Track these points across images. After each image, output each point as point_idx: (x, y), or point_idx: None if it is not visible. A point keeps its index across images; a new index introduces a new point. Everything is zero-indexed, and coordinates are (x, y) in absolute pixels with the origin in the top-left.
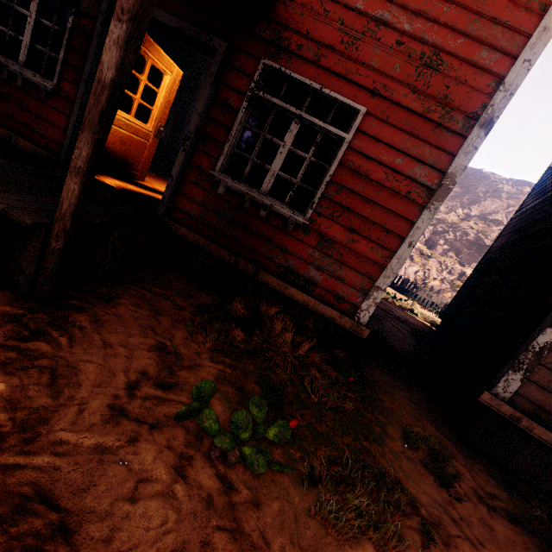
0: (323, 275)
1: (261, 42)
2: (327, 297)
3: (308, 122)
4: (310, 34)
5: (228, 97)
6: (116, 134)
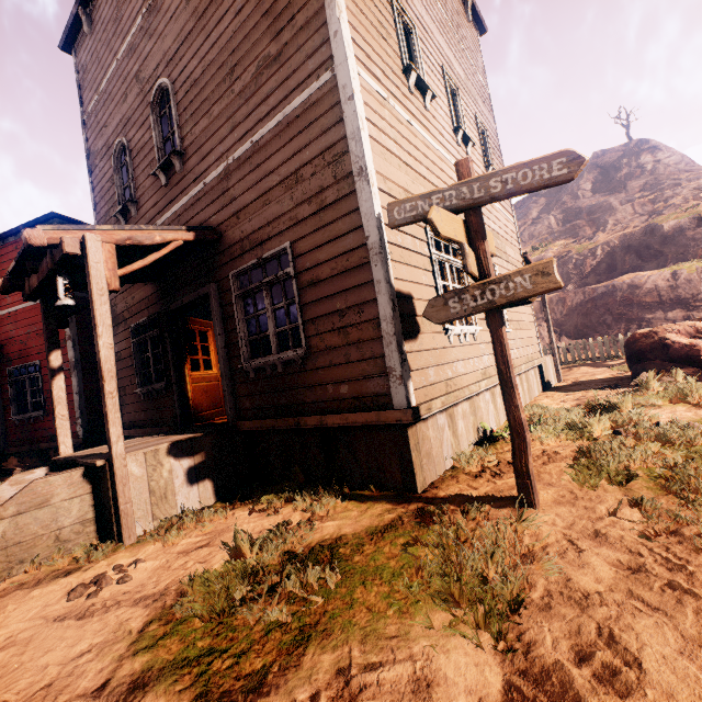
0: None
1: (6, 363)
2: None
3: (29, 377)
4: (15, 351)
5: (5, 388)
6: None
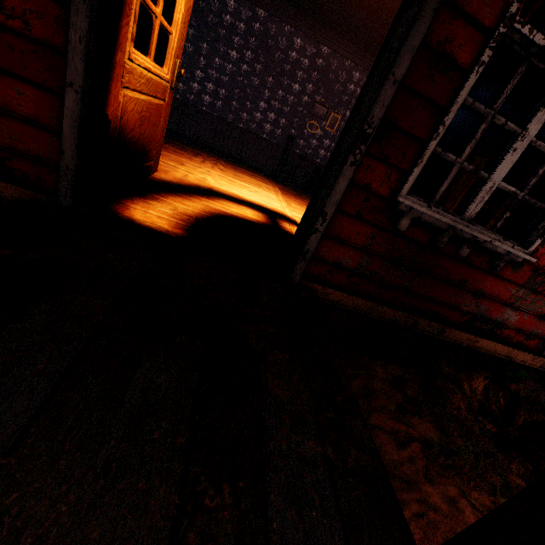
0: (519, 315)
1: None
2: (516, 337)
3: None
4: None
5: (449, 35)
6: (134, 109)
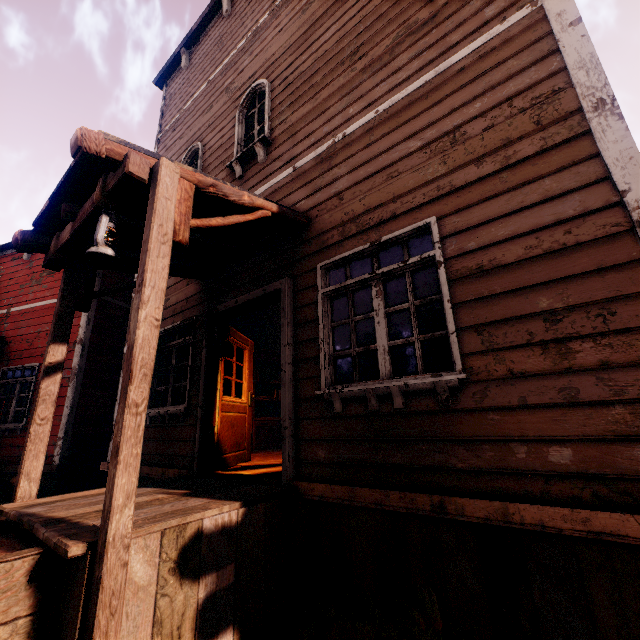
0: None
1: (3, 362)
2: None
3: (22, 381)
4: (18, 350)
5: None
6: None
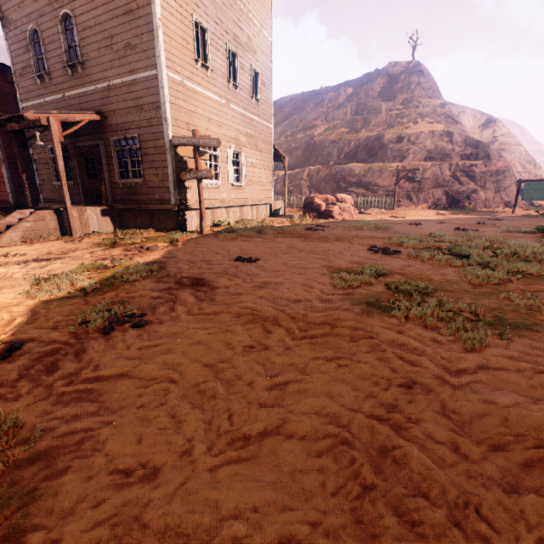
0: None
1: None
2: (3, 203)
3: None
4: None
5: None
6: None
